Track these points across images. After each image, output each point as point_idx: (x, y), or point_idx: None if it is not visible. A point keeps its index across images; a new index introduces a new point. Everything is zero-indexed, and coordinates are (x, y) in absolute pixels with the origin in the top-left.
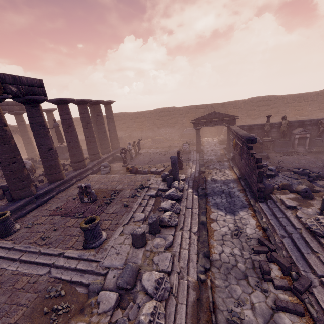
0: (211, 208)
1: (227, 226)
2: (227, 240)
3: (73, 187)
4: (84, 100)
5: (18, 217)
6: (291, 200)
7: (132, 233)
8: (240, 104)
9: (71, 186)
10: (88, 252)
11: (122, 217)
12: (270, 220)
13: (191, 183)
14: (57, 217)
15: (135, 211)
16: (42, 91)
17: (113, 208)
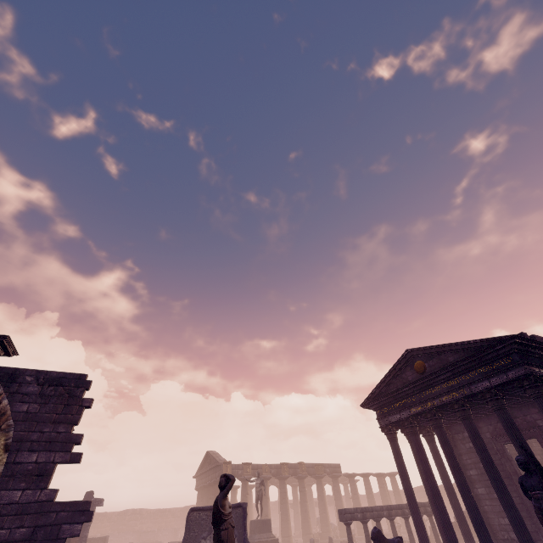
0: None
1: None
2: None
3: None
4: (365, 474)
5: None
6: None
7: None
8: None
9: None
10: None
11: None
12: None
13: None
14: None
15: None
16: (339, 470)
17: None
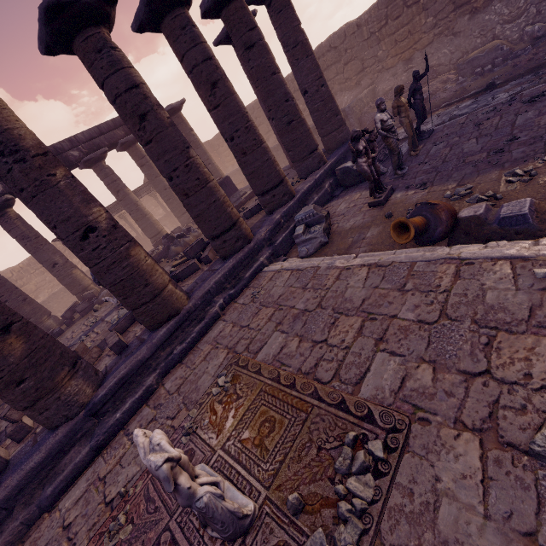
0: None
1: None
2: None
3: (211, 334)
4: None
5: (38, 514)
6: None
7: None
8: None
9: (207, 330)
10: None
11: None
12: None
13: None
14: None
15: None
16: None
17: None
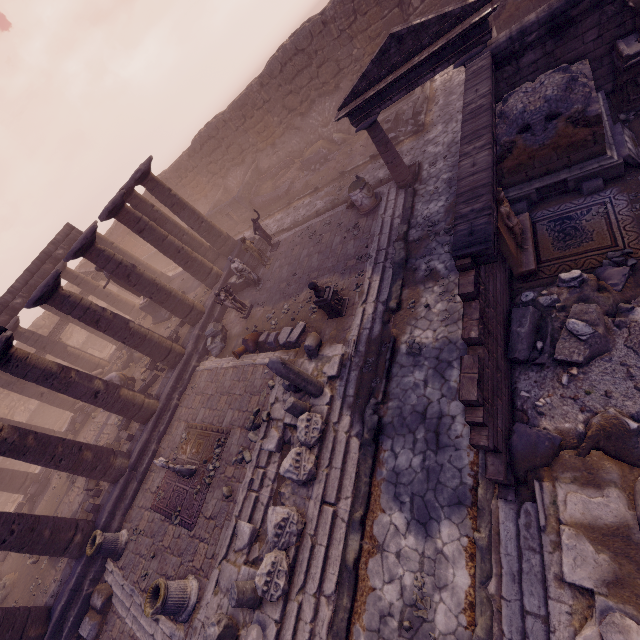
0: (381, 492)
1: (399, 578)
2: (386, 635)
3: (176, 415)
4: (79, 249)
5: (127, 511)
6: (596, 541)
7: (203, 639)
8: None
9: (174, 414)
10: (178, 630)
11: (220, 535)
12: (502, 607)
13: (353, 382)
14: (157, 518)
15: (241, 513)
16: None
17: (213, 502)
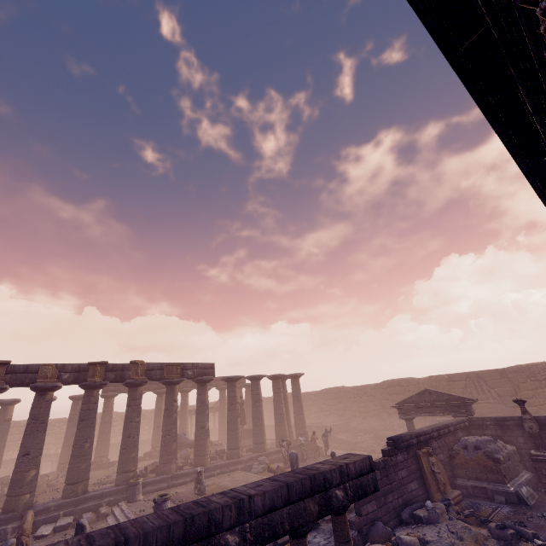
0: None
1: None
2: None
3: (210, 478)
4: (255, 376)
5: (149, 492)
6: None
7: None
8: (541, 370)
9: (209, 477)
10: None
11: None
12: None
13: None
14: None
15: None
16: (212, 372)
17: None
